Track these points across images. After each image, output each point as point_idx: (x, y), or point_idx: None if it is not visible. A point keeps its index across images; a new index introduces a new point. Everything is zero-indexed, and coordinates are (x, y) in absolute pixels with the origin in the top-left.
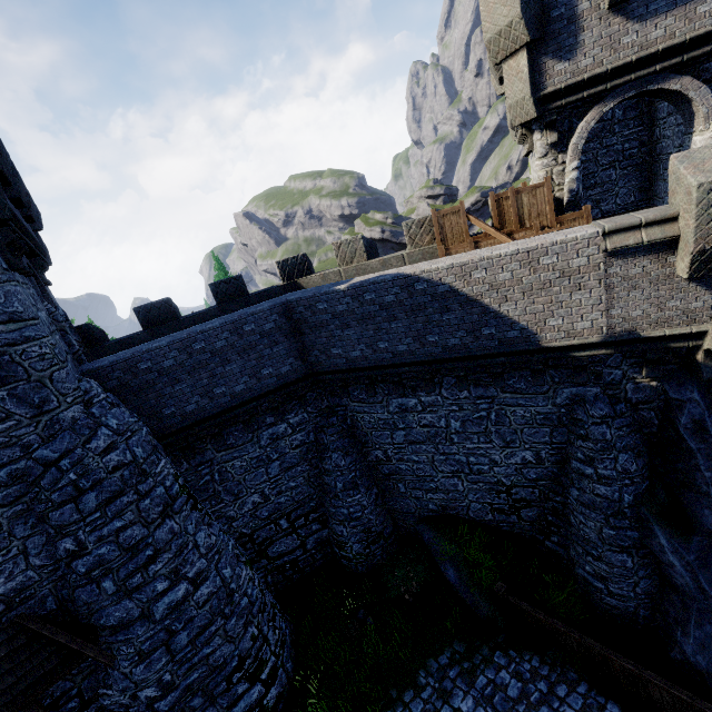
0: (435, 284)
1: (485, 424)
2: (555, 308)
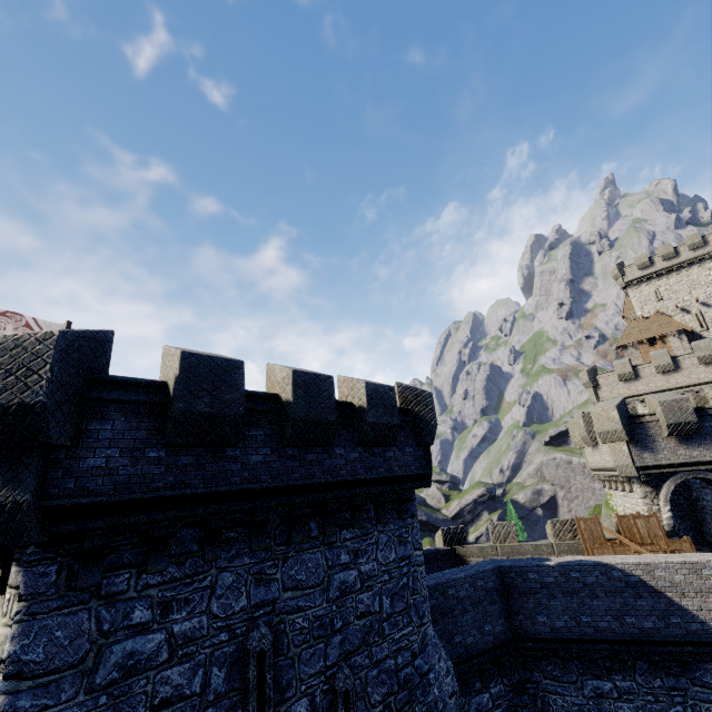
0: (627, 574)
1: None
2: None
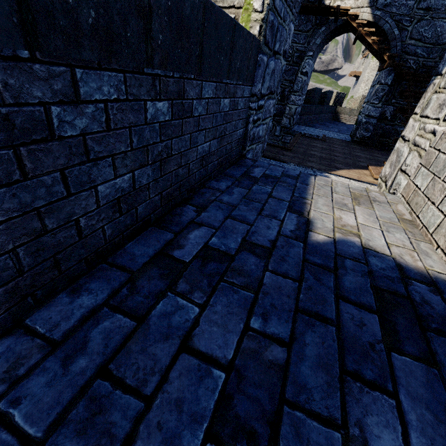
0: None
1: None
2: None
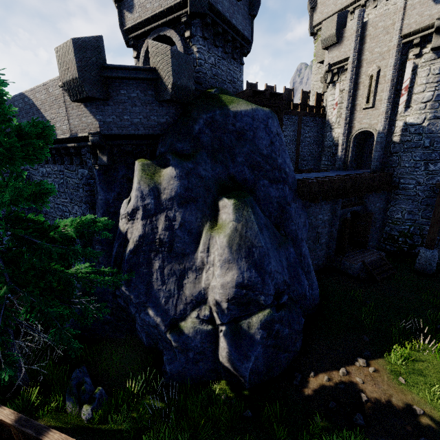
0: (29, 99)
1: (64, 187)
2: (57, 117)
